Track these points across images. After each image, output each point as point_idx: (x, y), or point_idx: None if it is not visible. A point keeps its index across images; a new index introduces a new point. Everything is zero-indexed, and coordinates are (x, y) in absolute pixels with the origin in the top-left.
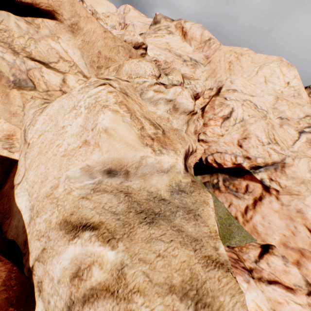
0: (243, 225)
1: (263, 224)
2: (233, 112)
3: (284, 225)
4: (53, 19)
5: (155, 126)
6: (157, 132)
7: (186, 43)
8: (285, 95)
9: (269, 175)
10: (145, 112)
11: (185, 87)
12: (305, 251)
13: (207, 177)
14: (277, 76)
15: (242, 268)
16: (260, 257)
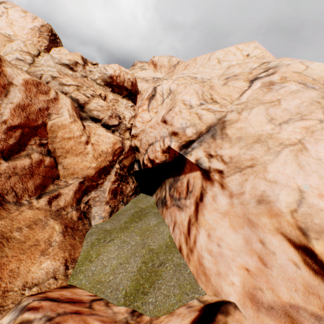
0: (188, 261)
1: (210, 251)
2: (157, 86)
3: (242, 243)
4: None
5: None
6: None
7: (158, 72)
8: None
9: (207, 149)
10: None
11: (90, 70)
12: (302, 314)
13: (158, 192)
14: (233, 54)
15: None
16: None
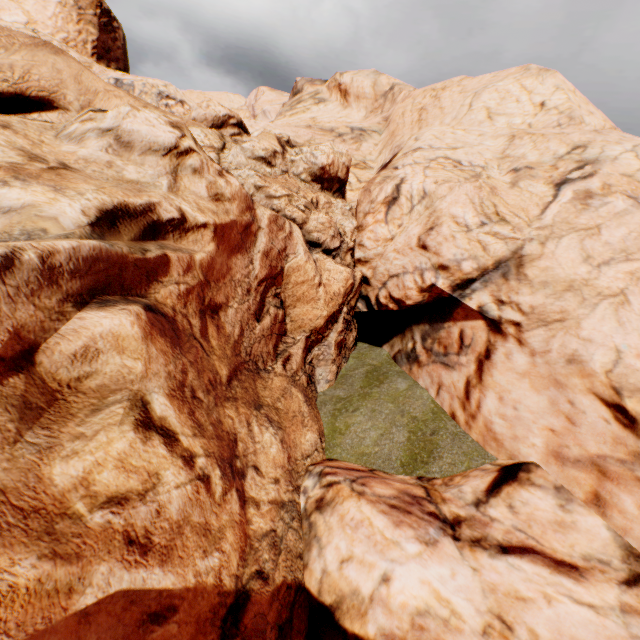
0: (468, 428)
1: (503, 415)
2: (401, 184)
3: (547, 405)
4: (55, 109)
5: (37, 160)
6: (28, 164)
7: (350, 108)
8: (536, 128)
9: (495, 292)
10: (45, 152)
11: (291, 160)
12: (608, 461)
13: (396, 343)
14: (516, 99)
15: (425, 514)
16: (492, 492)
